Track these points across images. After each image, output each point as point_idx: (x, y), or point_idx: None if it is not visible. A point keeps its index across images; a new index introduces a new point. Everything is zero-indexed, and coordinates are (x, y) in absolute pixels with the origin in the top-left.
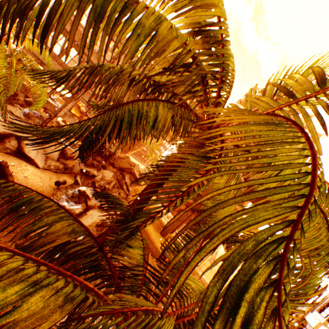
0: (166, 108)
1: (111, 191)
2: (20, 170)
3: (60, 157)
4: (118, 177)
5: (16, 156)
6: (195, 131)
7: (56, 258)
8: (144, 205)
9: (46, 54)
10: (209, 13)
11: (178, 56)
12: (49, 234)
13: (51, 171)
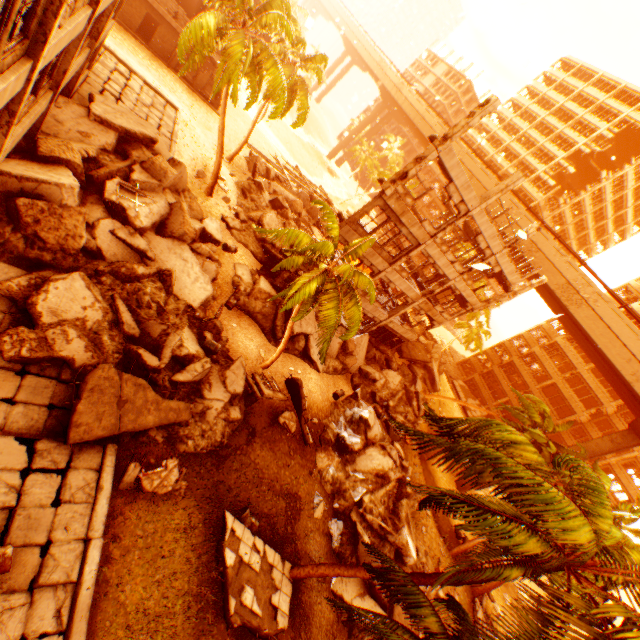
0: (518, 569)
1: (394, 409)
2: (305, 380)
3: (339, 351)
4: (405, 377)
5: (300, 357)
6: (542, 582)
7: (428, 638)
8: (486, 636)
9: (371, 288)
10: (573, 540)
11: (538, 555)
12: (424, 621)
13: (328, 374)
